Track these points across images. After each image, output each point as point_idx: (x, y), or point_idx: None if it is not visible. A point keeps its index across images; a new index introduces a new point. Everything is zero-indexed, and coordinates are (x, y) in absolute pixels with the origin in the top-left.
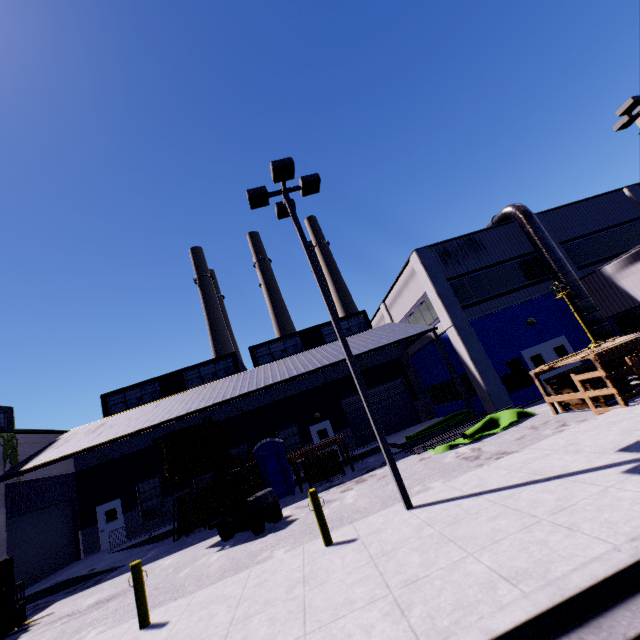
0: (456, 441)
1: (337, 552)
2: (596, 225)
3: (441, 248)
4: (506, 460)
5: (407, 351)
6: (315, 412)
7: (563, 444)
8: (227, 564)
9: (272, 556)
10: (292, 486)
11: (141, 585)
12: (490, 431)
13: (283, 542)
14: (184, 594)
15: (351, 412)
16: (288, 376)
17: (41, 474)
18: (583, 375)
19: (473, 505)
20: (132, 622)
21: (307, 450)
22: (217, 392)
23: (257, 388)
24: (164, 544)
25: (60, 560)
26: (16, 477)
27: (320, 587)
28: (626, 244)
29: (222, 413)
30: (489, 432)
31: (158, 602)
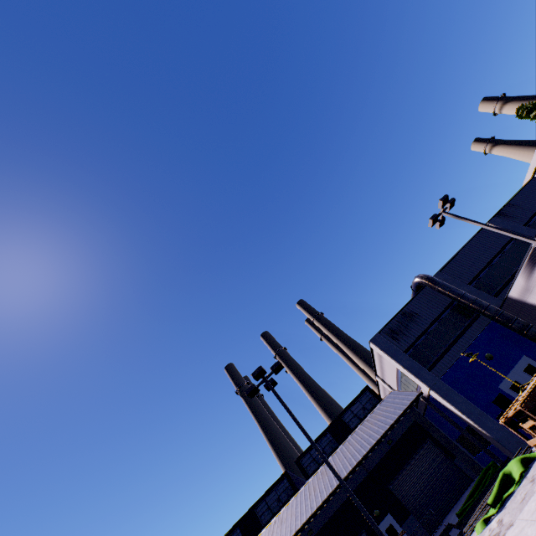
0: (489, 511)
1: None
2: (486, 258)
3: (387, 330)
4: None
5: (418, 412)
6: (373, 509)
7: (532, 510)
8: None
9: None
10: None
11: None
12: (507, 491)
13: None
14: None
15: (404, 495)
16: (330, 489)
17: None
18: (525, 424)
19: None
20: None
21: None
22: (284, 526)
23: (312, 513)
24: None
25: None
26: None
27: None
28: (518, 259)
29: None
30: (506, 493)
31: None
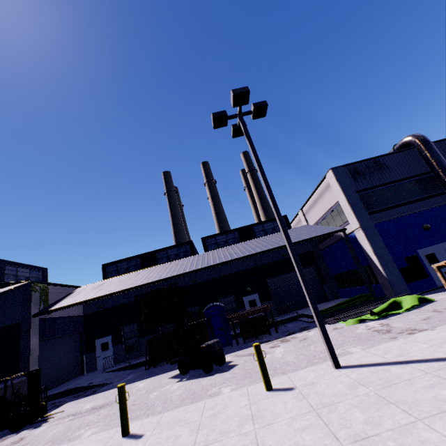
0: (364, 317)
1: (278, 397)
2: None
3: (352, 168)
4: (422, 336)
5: (318, 246)
6: (247, 287)
7: None
8: (185, 393)
9: (221, 392)
10: (230, 339)
11: (124, 403)
12: (394, 311)
13: (228, 382)
14: (154, 412)
15: (274, 289)
16: (230, 258)
17: (62, 314)
18: None
19: (403, 372)
20: (116, 429)
21: (243, 314)
22: (179, 267)
23: (208, 265)
24: (139, 371)
25: (71, 373)
26: (46, 314)
27: (269, 427)
28: None
29: (181, 282)
30: (394, 312)
31: (135, 416)
